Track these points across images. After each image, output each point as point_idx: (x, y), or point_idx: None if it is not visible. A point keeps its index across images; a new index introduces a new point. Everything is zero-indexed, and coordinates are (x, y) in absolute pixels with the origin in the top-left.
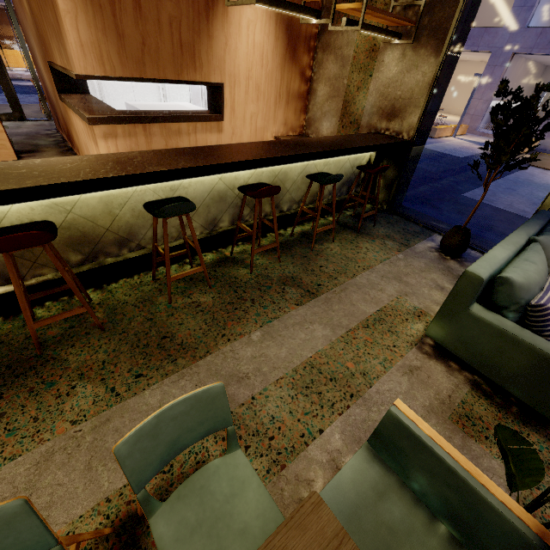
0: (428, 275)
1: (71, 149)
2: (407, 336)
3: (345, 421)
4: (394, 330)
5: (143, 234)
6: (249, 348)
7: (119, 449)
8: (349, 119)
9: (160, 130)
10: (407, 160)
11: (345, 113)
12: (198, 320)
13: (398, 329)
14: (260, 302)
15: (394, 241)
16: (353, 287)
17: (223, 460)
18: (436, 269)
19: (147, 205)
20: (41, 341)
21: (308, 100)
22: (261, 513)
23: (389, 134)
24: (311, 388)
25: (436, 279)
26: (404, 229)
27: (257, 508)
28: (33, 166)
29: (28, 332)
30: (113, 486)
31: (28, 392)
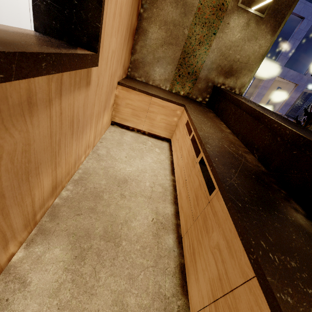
0: None
1: None
2: None
3: None
4: None
5: None
6: None
7: None
8: (187, 70)
9: None
10: None
11: (184, 63)
12: None
13: None
14: None
15: None
16: None
17: None
18: None
19: None
20: None
21: (135, 40)
22: None
23: (224, 88)
24: None
25: None
26: None
27: None
28: None
29: None
30: None
31: None
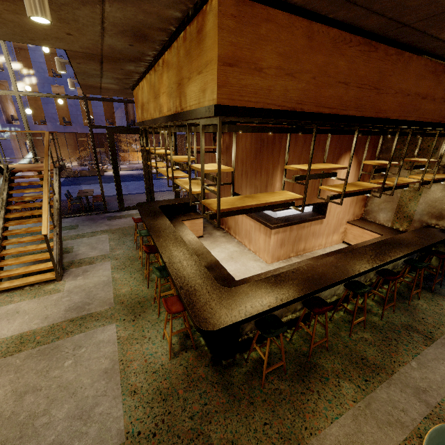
0: None
1: None
2: None
3: None
4: None
5: (322, 294)
6: (415, 372)
7: None
8: (402, 215)
9: (296, 227)
10: None
11: (399, 211)
12: (372, 349)
13: None
14: (401, 341)
15: None
16: None
17: None
18: None
19: (347, 287)
20: (303, 353)
21: (367, 200)
22: None
23: (439, 227)
24: None
25: None
26: None
27: None
28: (308, 271)
29: (293, 347)
30: (398, 439)
31: (320, 381)
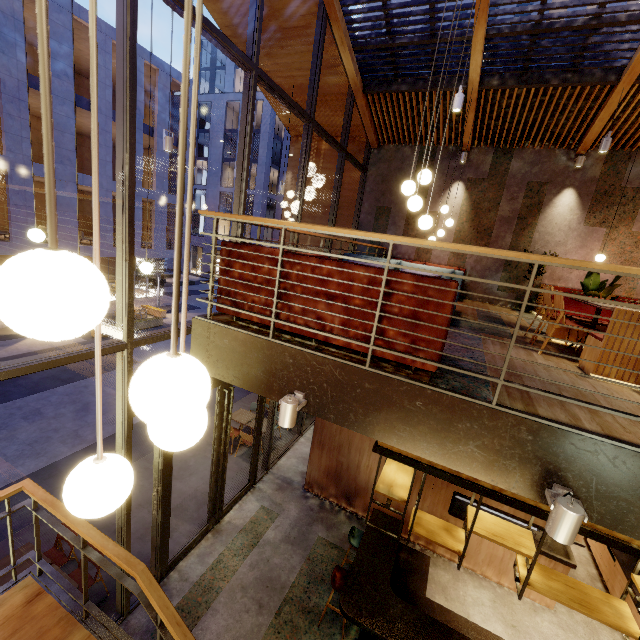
0: None
1: None
2: None
3: None
4: None
5: None
6: None
7: None
8: None
9: None
10: None
11: None
12: None
13: None
14: None
15: None
16: None
17: None
18: None
19: None
20: None
21: None
22: None
23: None
24: None
25: None
26: None
27: None
28: None
29: None
30: None
31: None
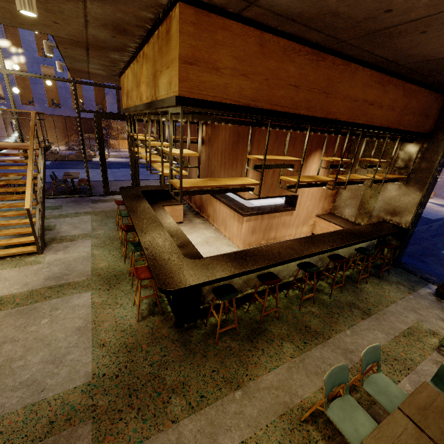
0: (432, 311)
1: (198, 213)
2: (429, 344)
3: (409, 379)
4: (421, 340)
5: (281, 274)
6: (348, 338)
7: (362, 356)
8: (364, 211)
9: (267, 216)
10: (405, 238)
11: (362, 207)
12: (316, 320)
13: (423, 340)
14: (342, 315)
15: (404, 286)
16: (389, 313)
17: (377, 374)
18: (436, 307)
19: (300, 266)
20: (256, 321)
21: (336, 197)
22: (400, 393)
23: (392, 223)
24: (386, 361)
25: (438, 314)
26: (408, 279)
27: (397, 391)
28: (266, 250)
29: (248, 316)
30: (321, 384)
31: (266, 342)
